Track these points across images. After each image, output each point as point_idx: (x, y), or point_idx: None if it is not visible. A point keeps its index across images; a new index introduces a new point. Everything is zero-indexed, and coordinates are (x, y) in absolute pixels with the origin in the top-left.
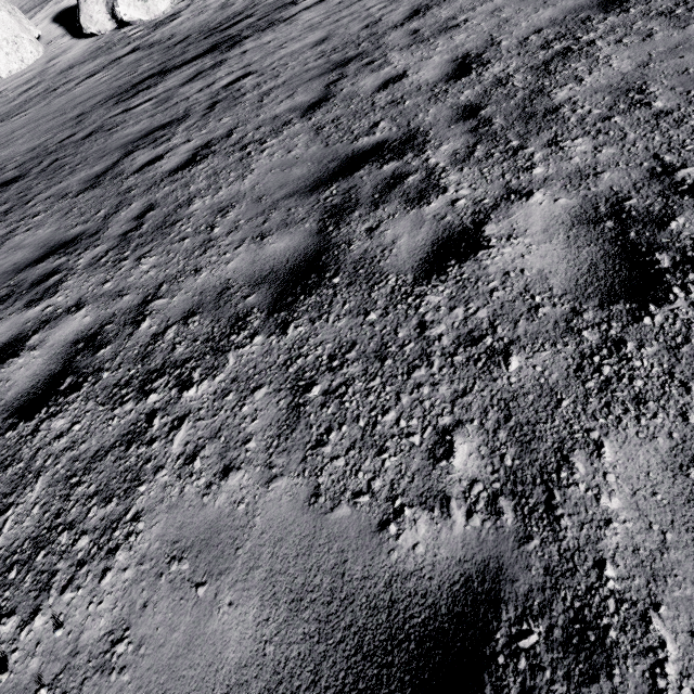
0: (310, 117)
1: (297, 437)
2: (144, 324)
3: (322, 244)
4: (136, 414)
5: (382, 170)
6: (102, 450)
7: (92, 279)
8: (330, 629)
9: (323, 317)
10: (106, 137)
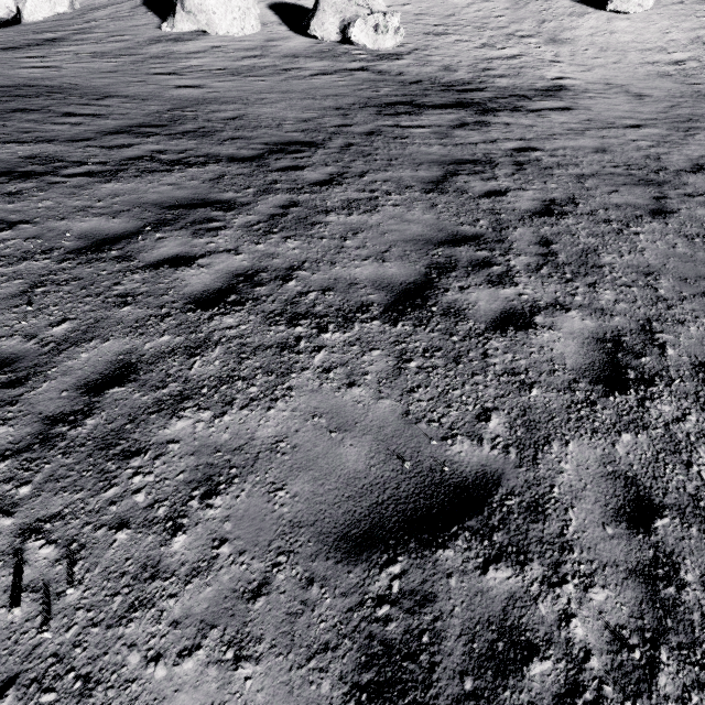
0: (665, 222)
1: None
2: (670, 351)
3: None
4: None
5: None
6: None
7: (550, 286)
8: None
9: None
10: (400, 144)
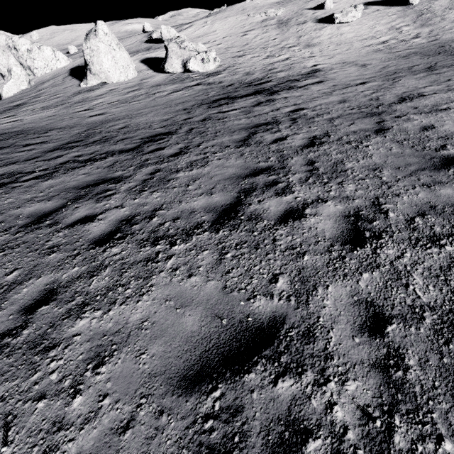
0: (384, 136)
1: None
2: (391, 214)
3: None
4: (446, 254)
5: None
6: (444, 267)
7: (314, 189)
8: None
9: None
10: (222, 123)
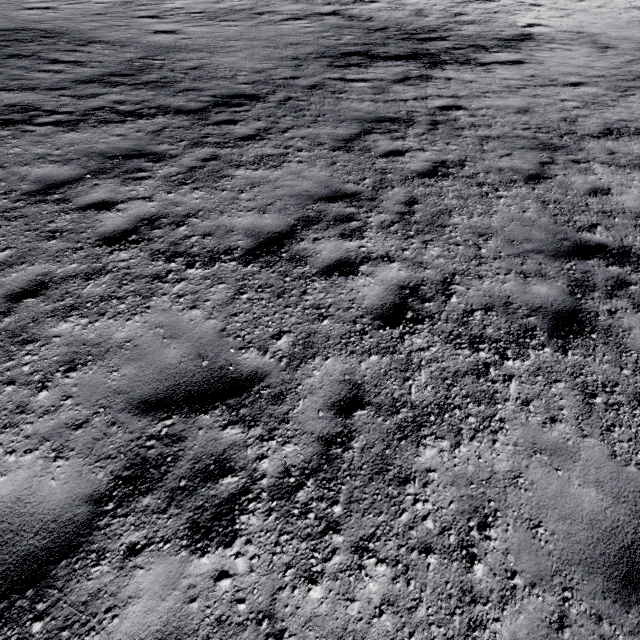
0: (533, 187)
1: (594, 420)
2: (453, 299)
3: (576, 305)
4: (475, 360)
5: (608, 269)
6: (460, 372)
7: (390, 241)
8: (638, 516)
9: (591, 356)
10: (334, 100)
